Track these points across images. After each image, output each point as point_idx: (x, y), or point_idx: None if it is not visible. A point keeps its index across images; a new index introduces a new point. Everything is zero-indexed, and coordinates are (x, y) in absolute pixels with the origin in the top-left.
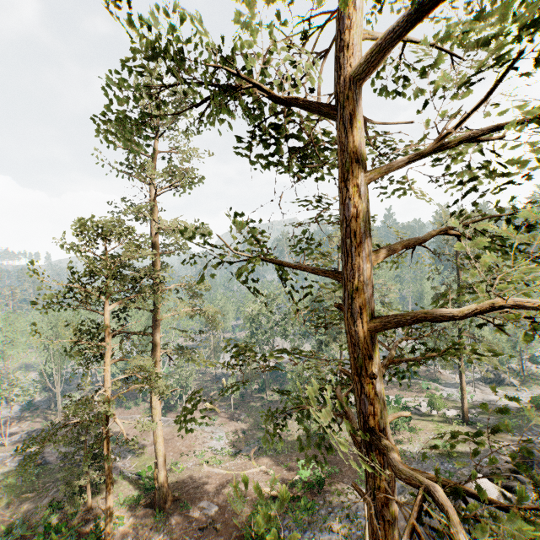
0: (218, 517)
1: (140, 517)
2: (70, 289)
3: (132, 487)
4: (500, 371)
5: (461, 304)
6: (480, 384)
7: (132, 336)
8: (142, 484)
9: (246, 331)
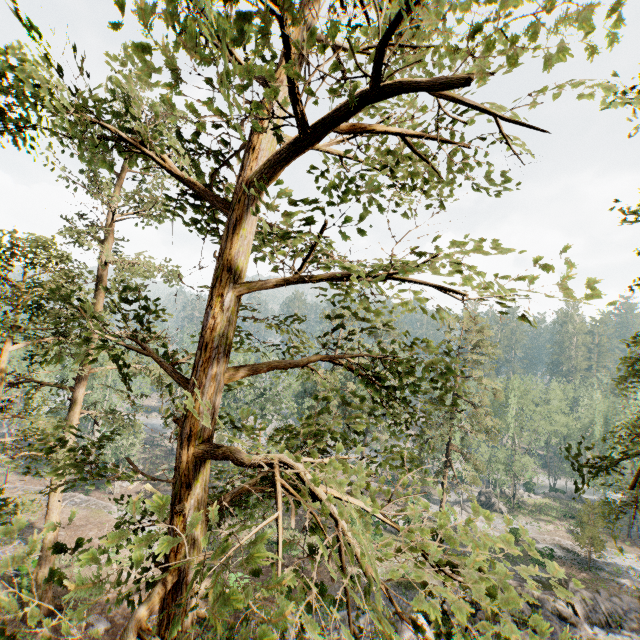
0: (107, 638)
1: None
2: None
3: (2, 586)
4: (493, 494)
5: (455, 414)
6: (469, 506)
7: (70, 383)
8: (18, 583)
9: None
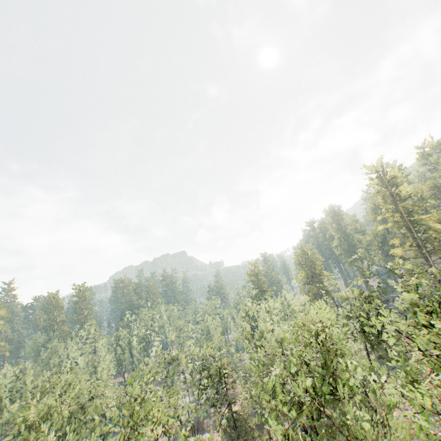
0: None
1: None
2: None
3: None
4: None
5: None
6: None
7: None
8: None
9: None
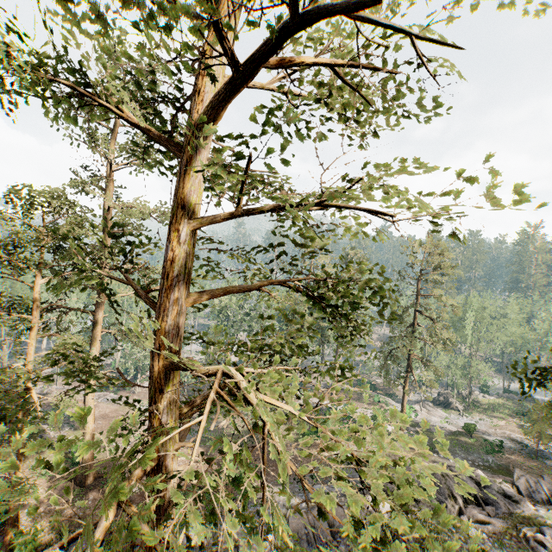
0: (136, 499)
1: (59, 490)
2: (0, 257)
3: None
4: (450, 395)
5: (415, 328)
6: (429, 404)
7: None
8: (70, 458)
9: (212, 321)
